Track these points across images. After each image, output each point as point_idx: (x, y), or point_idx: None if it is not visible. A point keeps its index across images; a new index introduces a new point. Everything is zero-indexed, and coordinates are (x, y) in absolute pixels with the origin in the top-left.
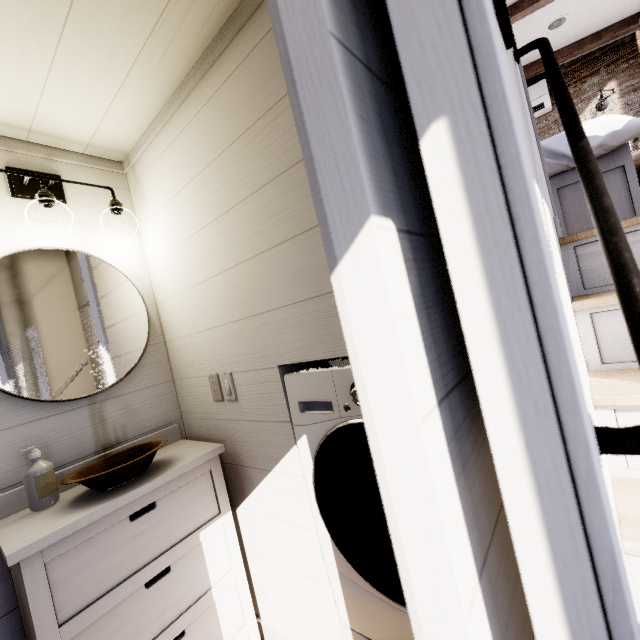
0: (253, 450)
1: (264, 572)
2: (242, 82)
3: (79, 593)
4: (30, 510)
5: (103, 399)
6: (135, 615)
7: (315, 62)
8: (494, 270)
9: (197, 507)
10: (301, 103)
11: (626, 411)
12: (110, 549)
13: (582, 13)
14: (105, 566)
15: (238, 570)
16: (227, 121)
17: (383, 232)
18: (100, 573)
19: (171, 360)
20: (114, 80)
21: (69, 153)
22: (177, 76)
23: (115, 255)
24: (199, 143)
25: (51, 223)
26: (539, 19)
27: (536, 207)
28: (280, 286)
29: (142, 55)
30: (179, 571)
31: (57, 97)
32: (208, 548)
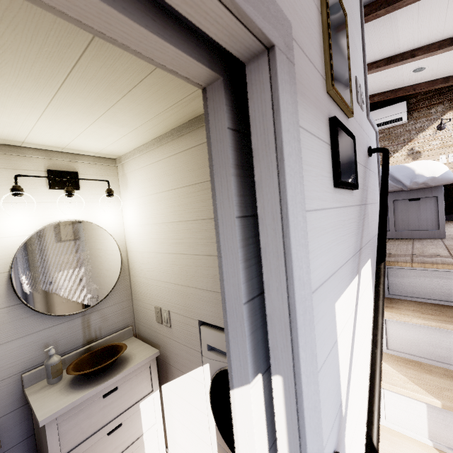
0: (176, 358)
1: (174, 425)
2: (199, 155)
3: (73, 439)
4: (47, 383)
5: (90, 312)
6: (100, 450)
7: (236, 309)
8: (291, 440)
9: (140, 388)
10: (227, 317)
11: (389, 390)
12: (91, 414)
13: (437, 66)
14: (87, 424)
15: (159, 424)
16: (187, 172)
17: (255, 386)
18: (84, 428)
19: (132, 286)
20: (121, 134)
21: (84, 156)
22: (159, 133)
23: (105, 220)
24: (167, 174)
25: (70, 203)
26: (407, 66)
27: (310, 423)
28: (205, 278)
29: (140, 127)
30: (126, 425)
31: (84, 138)
32: (143, 411)
